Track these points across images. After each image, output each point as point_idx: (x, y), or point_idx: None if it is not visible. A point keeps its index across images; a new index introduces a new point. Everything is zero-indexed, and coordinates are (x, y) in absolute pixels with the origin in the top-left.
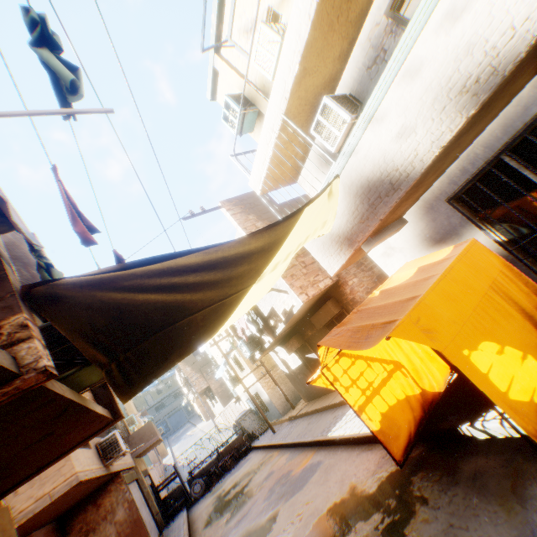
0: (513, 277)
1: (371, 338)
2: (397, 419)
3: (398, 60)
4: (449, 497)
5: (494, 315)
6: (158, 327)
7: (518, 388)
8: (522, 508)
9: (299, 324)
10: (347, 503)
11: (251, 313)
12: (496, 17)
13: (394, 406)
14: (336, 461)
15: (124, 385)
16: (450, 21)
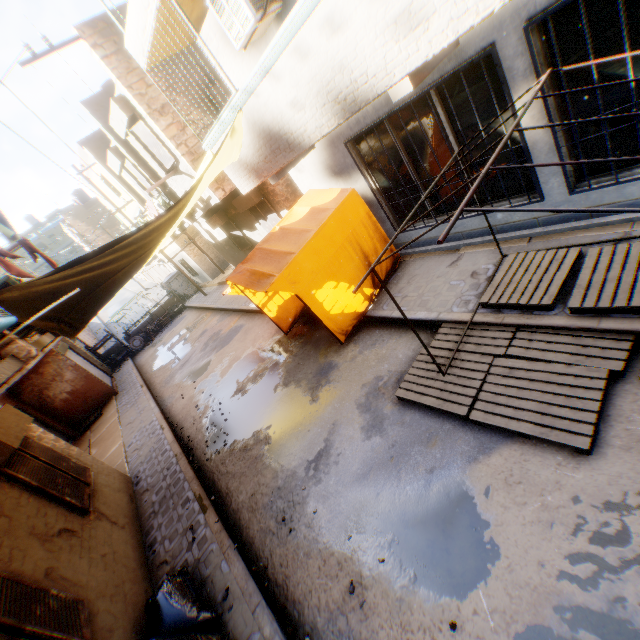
0: (370, 224)
1: (260, 283)
2: (289, 308)
3: (290, 32)
4: (303, 351)
5: (342, 261)
6: (89, 293)
7: (339, 307)
8: (326, 356)
9: (222, 201)
10: (255, 354)
11: (161, 195)
12: (359, 57)
13: (288, 300)
14: (253, 327)
15: (75, 332)
16: (330, 29)
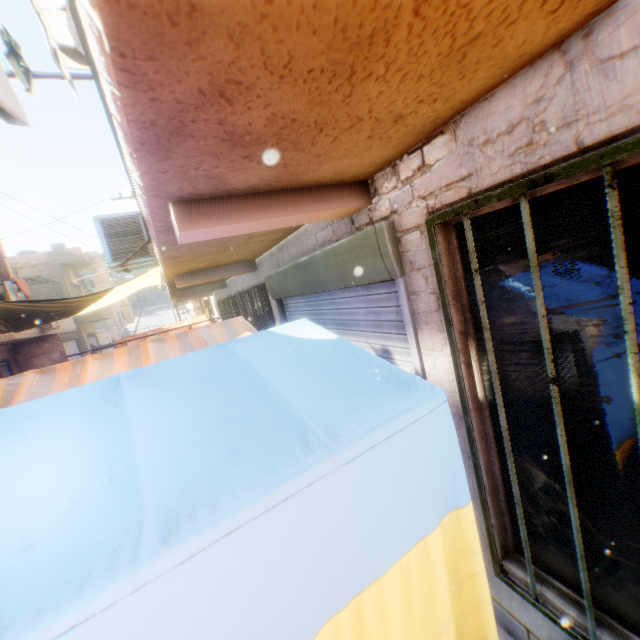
0: None
1: None
2: None
3: None
4: None
5: None
6: (32, 315)
7: None
8: None
9: None
10: None
11: None
12: None
13: None
14: None
15: (17, 330)
16: None
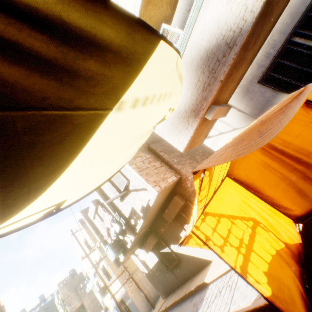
0: None
1: (269, 130)
2: (281, 277)
3: None
4: None
5: None
6: None
7: None
8: None
9: (154, 223)
10: None
11: (115, 215)
12: None
13: (272, 262)
14: None
15: None
16: None
